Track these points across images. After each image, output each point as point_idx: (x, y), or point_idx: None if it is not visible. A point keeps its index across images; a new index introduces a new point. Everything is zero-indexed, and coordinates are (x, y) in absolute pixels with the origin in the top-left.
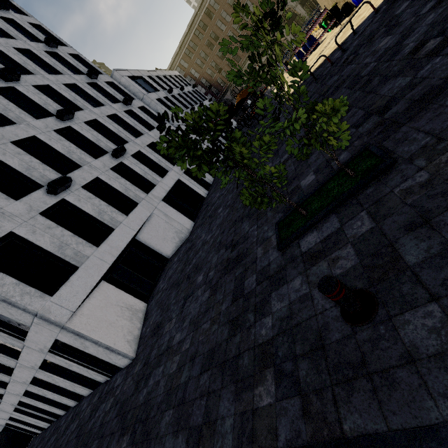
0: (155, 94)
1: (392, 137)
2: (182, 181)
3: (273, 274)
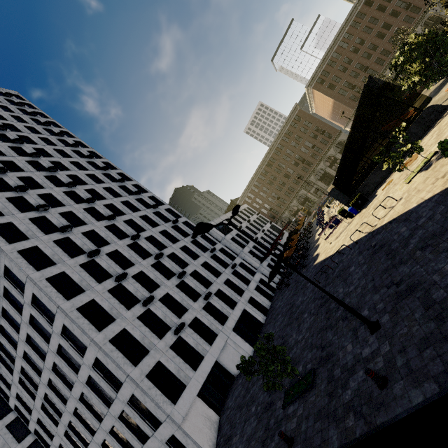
0: (230, 234)
1: (318, 370)
2: (246, 310)
3: (279, 421)
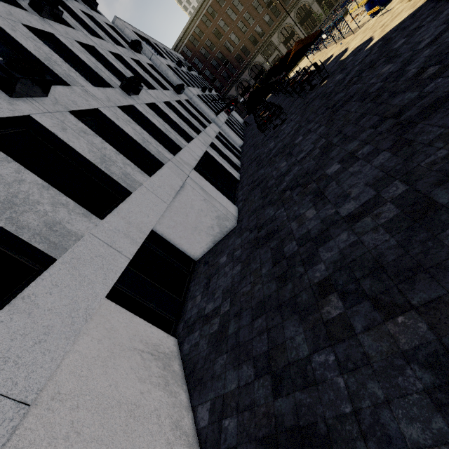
0: (164, 59)
1: None
2: (210, 154)
3: None
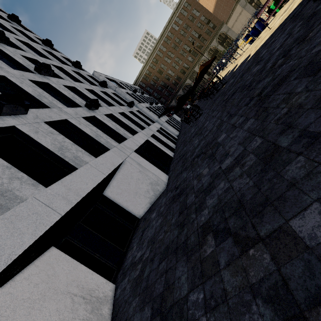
0: (124, 89)
1: None
2: (150, 142)
3: None
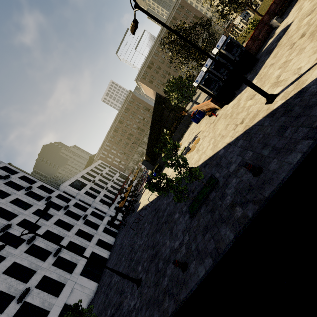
0: (84, 189)
1: (114, 315)
2: (94, 252)
3: None
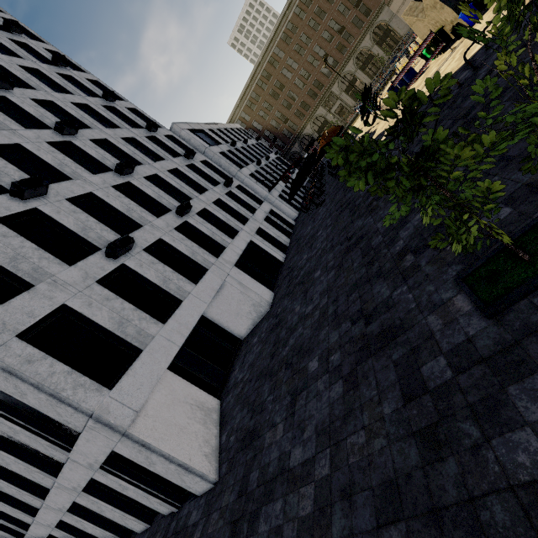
0: (217, 147)
1: None
2: (255, 243)
3: (490, 354)
